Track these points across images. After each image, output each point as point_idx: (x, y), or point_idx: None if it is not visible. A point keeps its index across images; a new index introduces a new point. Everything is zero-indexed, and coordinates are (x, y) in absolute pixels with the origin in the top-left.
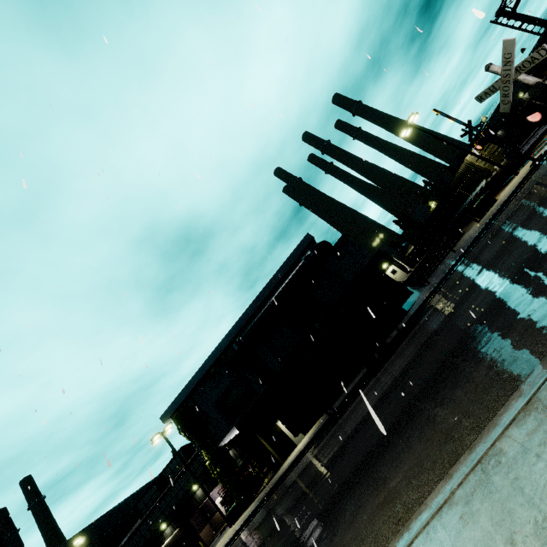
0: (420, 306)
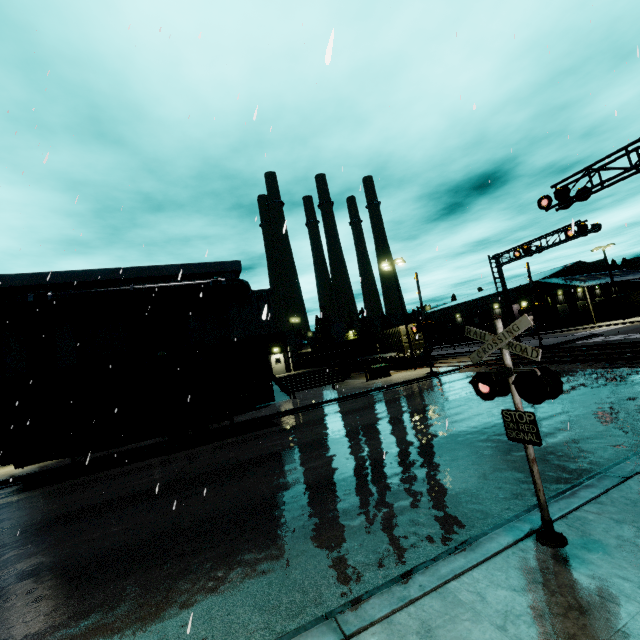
0: (270, 415)
